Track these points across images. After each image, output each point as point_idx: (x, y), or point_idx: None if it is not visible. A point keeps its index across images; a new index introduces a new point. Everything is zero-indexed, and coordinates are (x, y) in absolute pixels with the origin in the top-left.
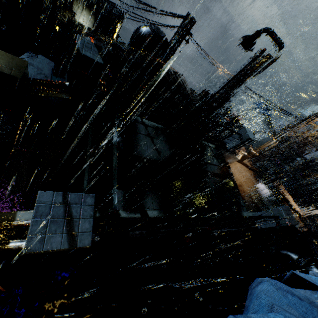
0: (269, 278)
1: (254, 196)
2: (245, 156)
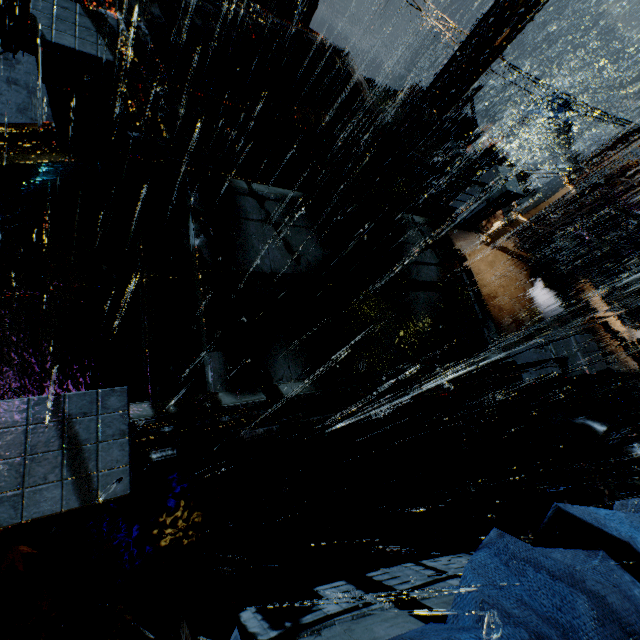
0: (496, 532)
1: (524, 315)
2: (504, 230)
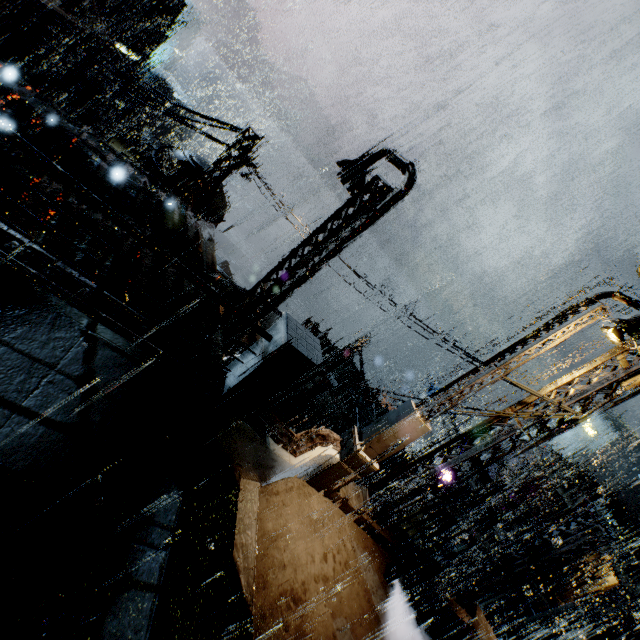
0: None
1: None
2: (339, 467)
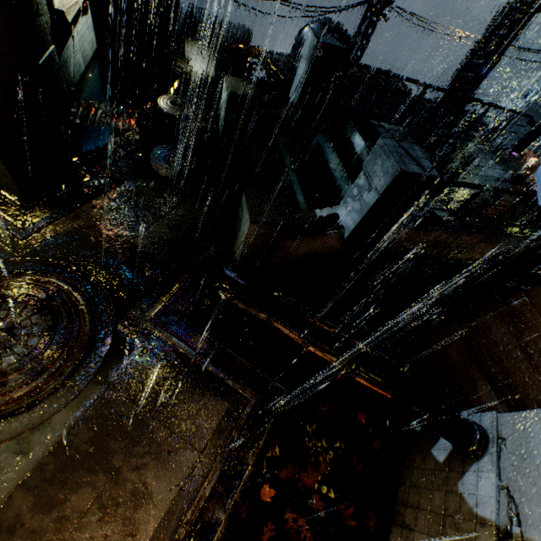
0: None
1: None
2: (537, 165)
